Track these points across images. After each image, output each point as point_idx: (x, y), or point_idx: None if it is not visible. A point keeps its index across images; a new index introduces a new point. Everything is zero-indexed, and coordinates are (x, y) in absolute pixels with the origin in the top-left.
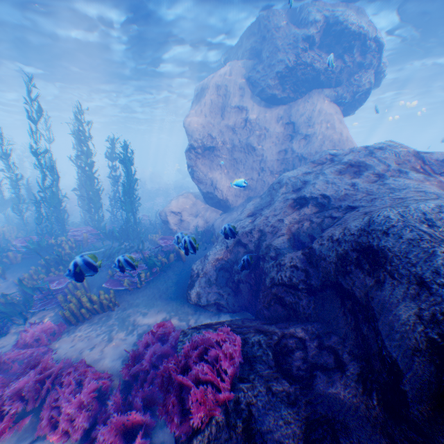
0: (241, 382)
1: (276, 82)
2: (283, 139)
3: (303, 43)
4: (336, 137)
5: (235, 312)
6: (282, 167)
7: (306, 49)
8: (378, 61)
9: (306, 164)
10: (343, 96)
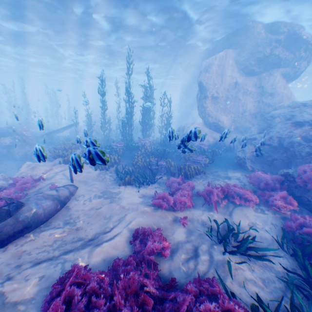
0: None
1: (255, 63)
2: (256, 95)
3: (274, 43)
4: (289, 95)
5: (272, 173)
6: (256, 111)
7: (276, 46)
8: (310, 56)
9: (284, 108)
10: (289, 73)
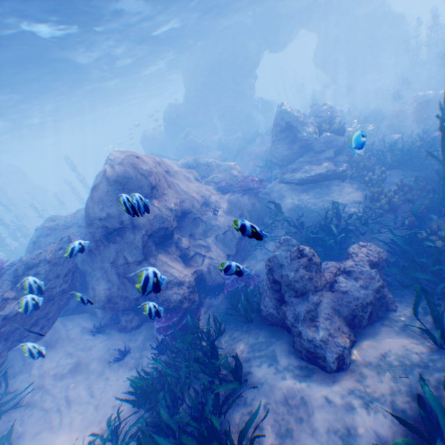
0: None
1: None
2: None
3: None
4: None
5: None
6: None
7: None
8: None
9: None
10: None
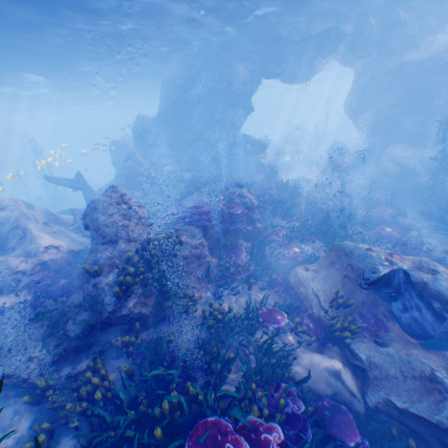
0: None
1: None
2: None
3: None
4: None
5: None
6: None
7: None
8: None
9: None
10: None
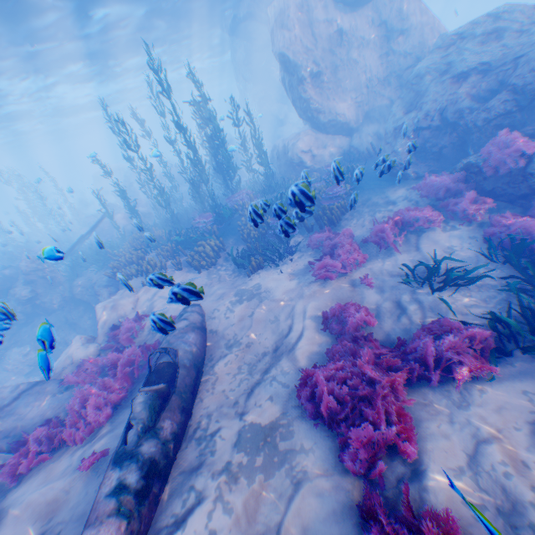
0: (533, 141)
1: None
2: (379, 43)
3: None
4: (431, 23)
5: (445, 170)
6: (388, 72)
7: None
8: None
9: (432, 53)
10: None
